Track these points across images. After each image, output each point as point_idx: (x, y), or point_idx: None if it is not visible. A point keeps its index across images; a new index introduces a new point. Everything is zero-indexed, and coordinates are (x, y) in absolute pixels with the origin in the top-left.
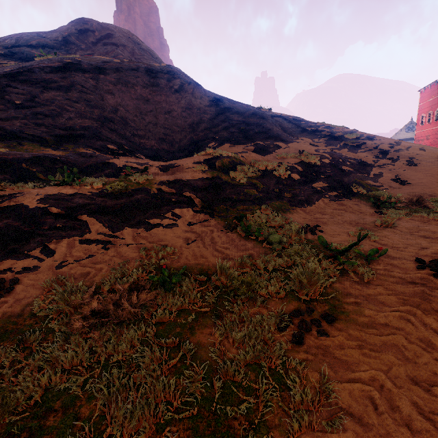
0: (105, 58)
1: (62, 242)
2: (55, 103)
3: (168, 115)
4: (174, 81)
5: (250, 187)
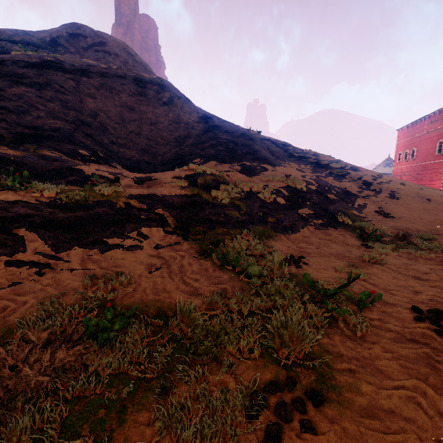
0: (91, 62)
1: None
2: (24, 99)
3: (154, 126)
4: (163, 94)
5: (232, 209)
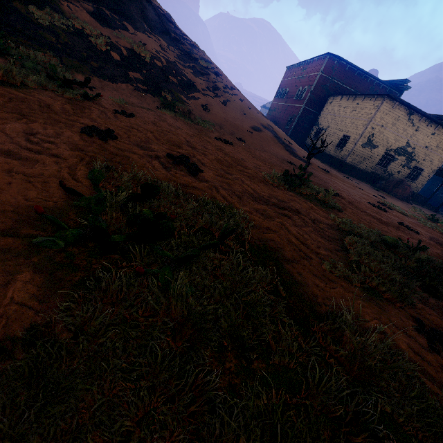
0: None
1: None
2: None
3: None
4: None
5: (49, 33)
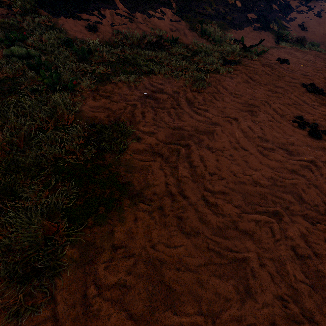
0: None
1: (107, 11)
2: None
3: None
4: None
5: (207, 5)
